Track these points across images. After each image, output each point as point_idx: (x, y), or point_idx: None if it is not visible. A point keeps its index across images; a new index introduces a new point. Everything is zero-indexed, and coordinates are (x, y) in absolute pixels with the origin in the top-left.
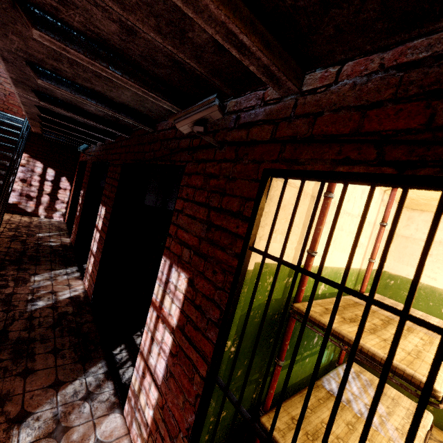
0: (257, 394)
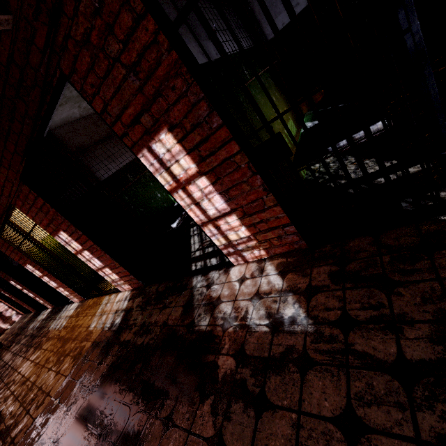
0: None
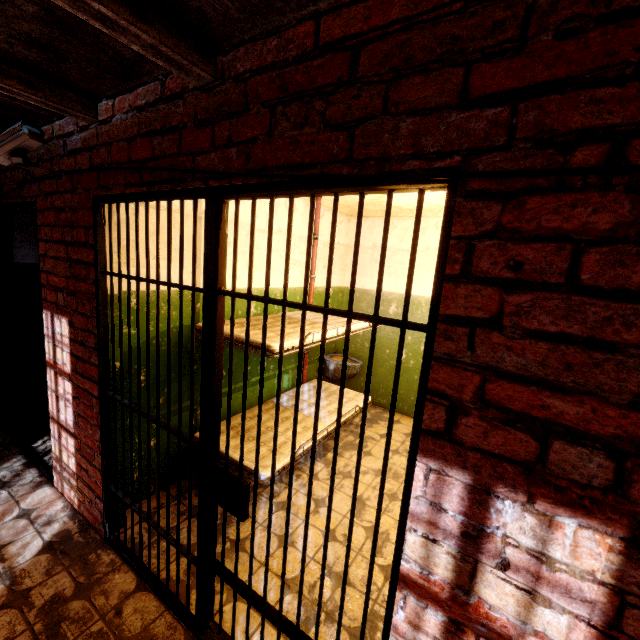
0: (197, 421)
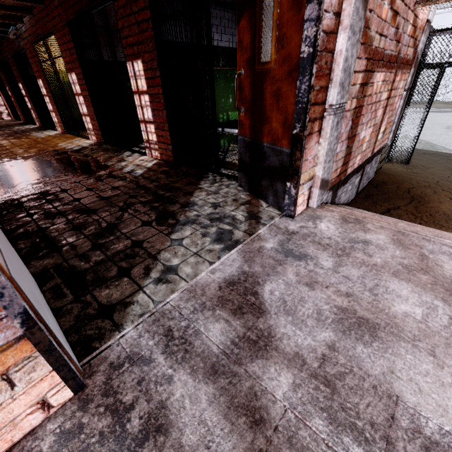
0: None
